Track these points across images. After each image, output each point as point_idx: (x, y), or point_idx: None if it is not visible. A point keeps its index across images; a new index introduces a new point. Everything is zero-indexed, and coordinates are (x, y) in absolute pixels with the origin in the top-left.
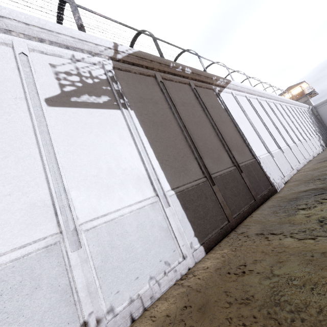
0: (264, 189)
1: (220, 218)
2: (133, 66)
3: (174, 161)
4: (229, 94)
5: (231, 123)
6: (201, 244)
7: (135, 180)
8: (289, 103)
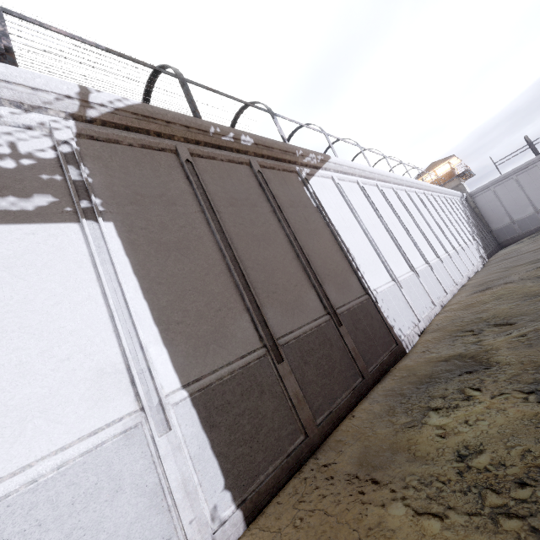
0: (382, 352)
1: (288, 433)
2: (126, 131)
3: (197, 321)
4: (328, 180)
5: (328, 233)
6: (239, 504)
7: (91, 380)
8: (431, 191)
